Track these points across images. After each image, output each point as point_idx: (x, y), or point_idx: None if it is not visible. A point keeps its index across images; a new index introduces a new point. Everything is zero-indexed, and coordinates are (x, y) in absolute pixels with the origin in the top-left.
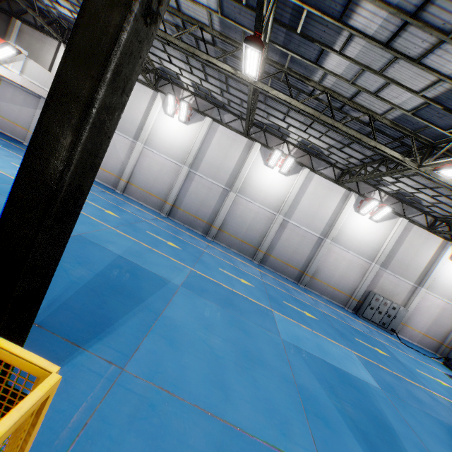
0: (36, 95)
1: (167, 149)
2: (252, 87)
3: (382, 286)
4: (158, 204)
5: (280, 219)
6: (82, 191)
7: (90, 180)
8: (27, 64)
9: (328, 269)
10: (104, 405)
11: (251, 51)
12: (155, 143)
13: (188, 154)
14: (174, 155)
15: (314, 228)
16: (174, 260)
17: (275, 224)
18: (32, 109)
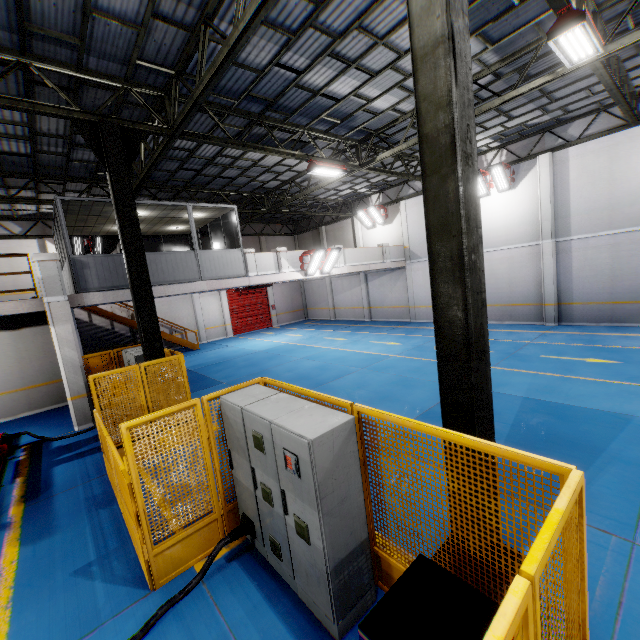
0: (355, 274)
1: (504, 236)
2: (597, 64)
3: None
4: (532, 313)
5: None
6: (483, 328)
7: (484, 315)
8: (345, 254)
9: None
10: (632, 585)
11: (565, 38)
12: (484, 239)
13: (539, 222)
14: (517, 237)
15: None
16: (617, 383)
17: None
18: (358, 287)
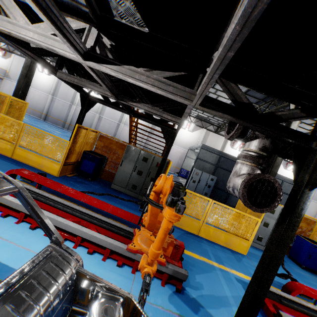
0: None
1: (41, 88)
2: None
3: (151, 144)
4: (39, 115)
5: (97, 116)
6: None
7: None
8: None
9: (124, 139)
10: None
11: None
12: (35, 85)
13: (51, 89)
14: (45, 90)
15: (115, 119)
16: None
17: (95, 118)
18: None
